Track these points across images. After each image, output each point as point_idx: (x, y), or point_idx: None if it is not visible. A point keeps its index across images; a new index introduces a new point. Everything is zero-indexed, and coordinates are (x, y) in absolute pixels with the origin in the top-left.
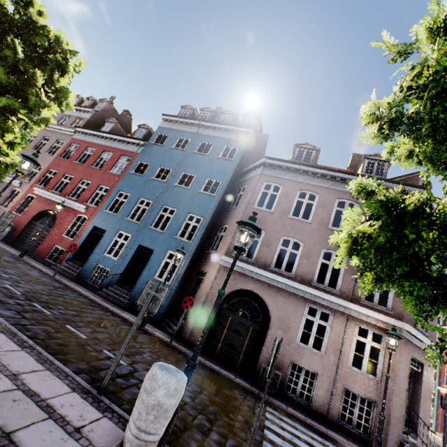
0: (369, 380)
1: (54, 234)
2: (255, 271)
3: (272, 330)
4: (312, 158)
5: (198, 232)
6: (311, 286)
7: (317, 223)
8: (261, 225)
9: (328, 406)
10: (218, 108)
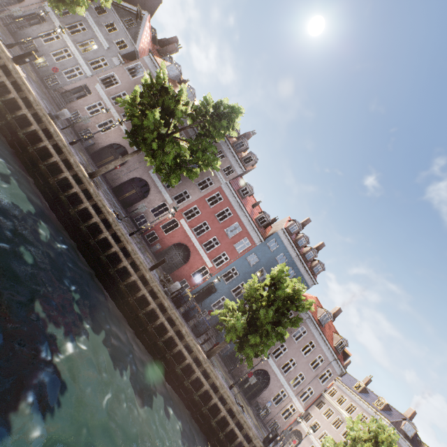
0: (283, 420)
1: (186, 270)
2: (275, 367)
3: (266, 391)
4: (326, 323)
5: None
6: (288, 383)
7: (307, 360)
8: (288, 346)
9: (268, 422)
10: (309, 220)
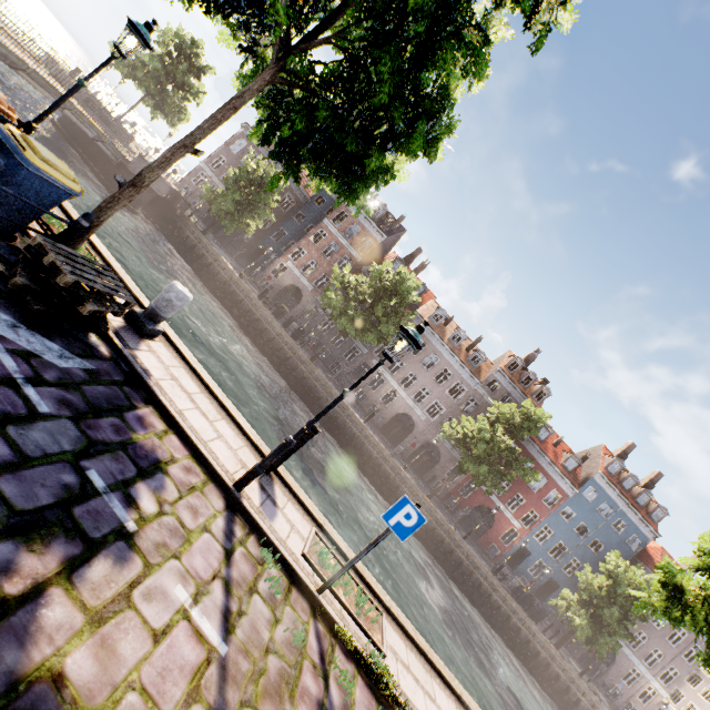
0: (641, 704)
1: (493, 533)
2: (619, 642)
3: (613, 668)
4: None
5: None
6: (640, 660)
7: (661, 633)
8: None
9: (621, 705)
10: (633, 445)
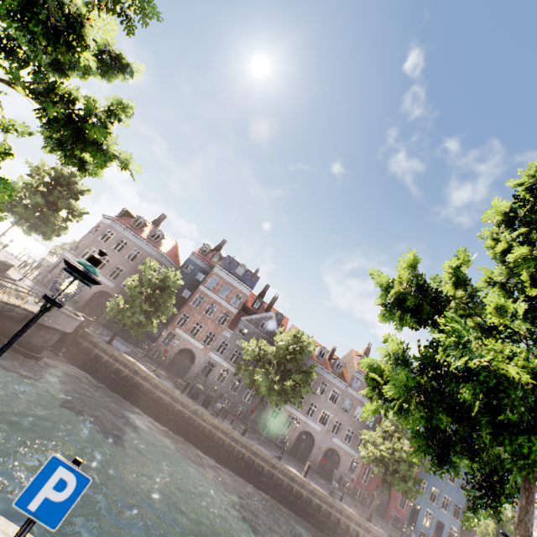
0: None
1: (393, 504)
2: None
3: None
4: None
5: (461, 515)
6: None
7: None
8: None
9: None
10: None
